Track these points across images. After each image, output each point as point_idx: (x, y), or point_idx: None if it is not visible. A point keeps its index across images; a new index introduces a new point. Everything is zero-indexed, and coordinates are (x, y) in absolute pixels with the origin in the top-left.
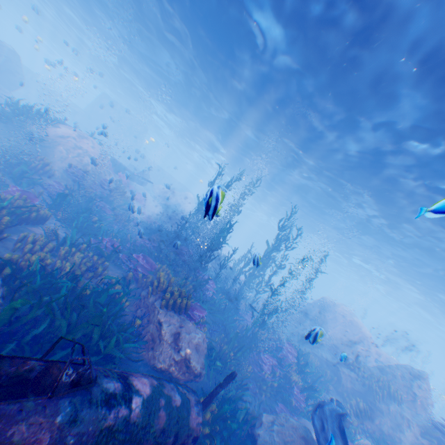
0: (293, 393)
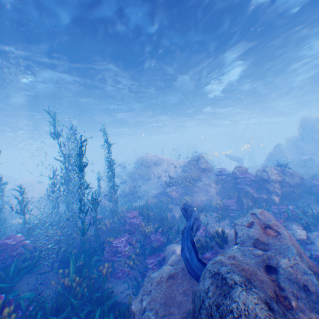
0: (152, 239)
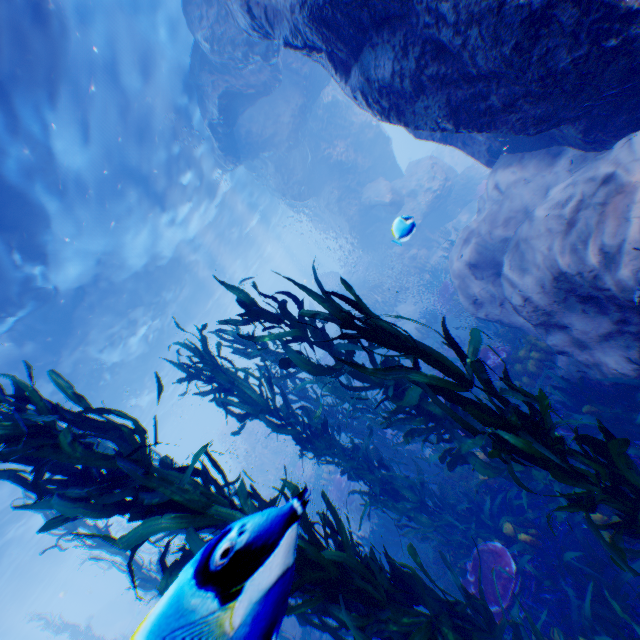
0: None
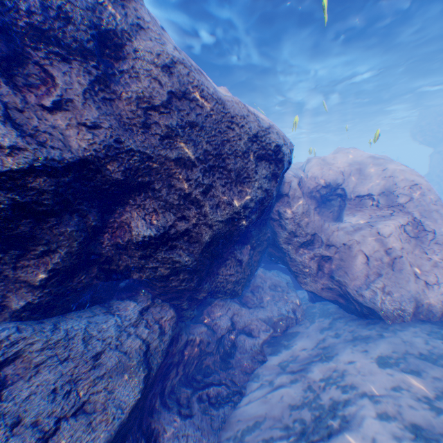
0: None
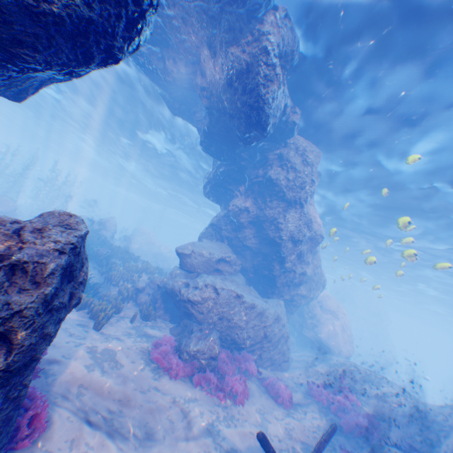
0: None
